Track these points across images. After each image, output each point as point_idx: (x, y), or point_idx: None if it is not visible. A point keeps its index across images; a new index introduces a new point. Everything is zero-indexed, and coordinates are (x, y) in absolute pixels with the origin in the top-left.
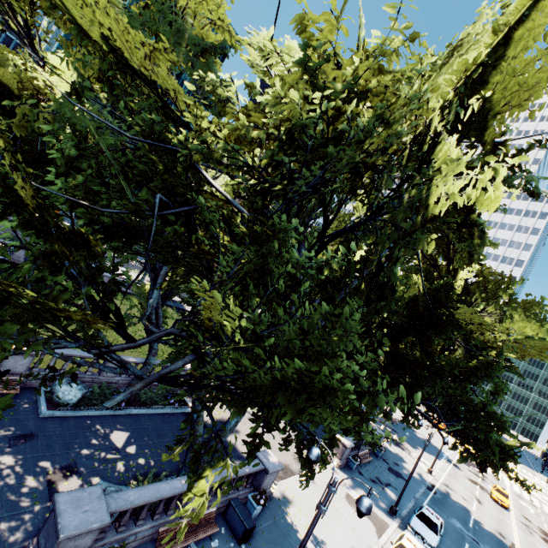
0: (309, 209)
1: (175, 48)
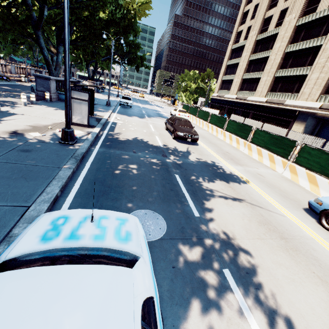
0: None
1: None
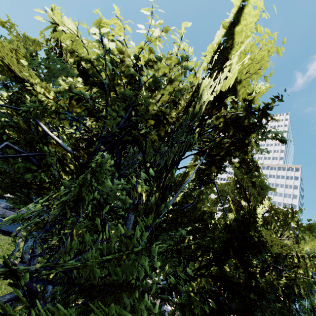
0: (131, 154)
1: (59, 76)
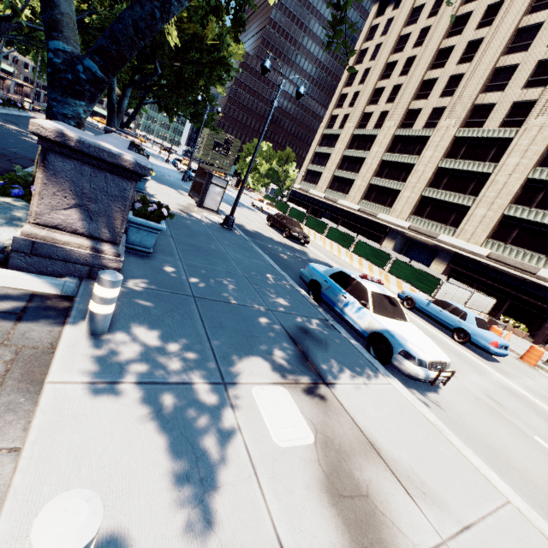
0: None
1: None
